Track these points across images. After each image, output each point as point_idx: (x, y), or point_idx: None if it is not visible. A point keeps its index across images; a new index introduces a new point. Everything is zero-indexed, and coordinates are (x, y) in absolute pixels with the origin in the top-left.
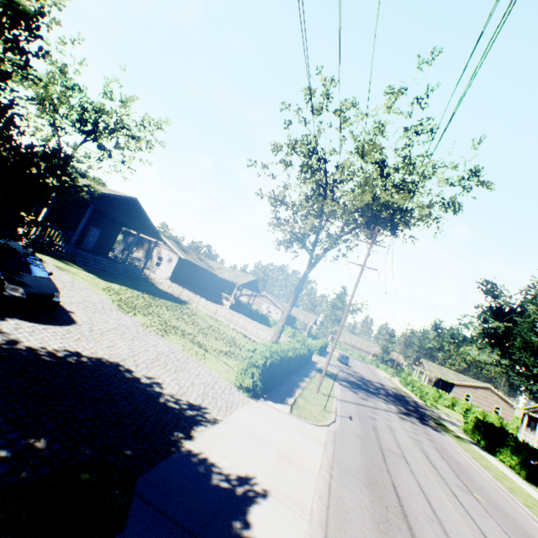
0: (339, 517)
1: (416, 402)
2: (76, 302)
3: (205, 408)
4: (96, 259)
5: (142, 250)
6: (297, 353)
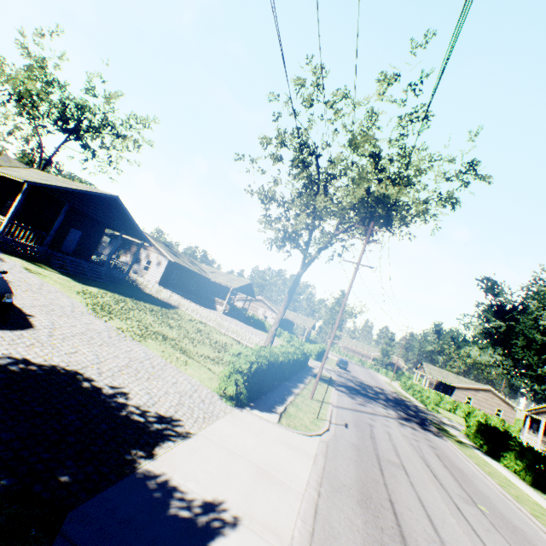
0: (325, 545)
1: (417, 406)
2: (40, 305)
3: (177, 420)
4: (74, 261)
5: (130, 254)
6: (289, 358)
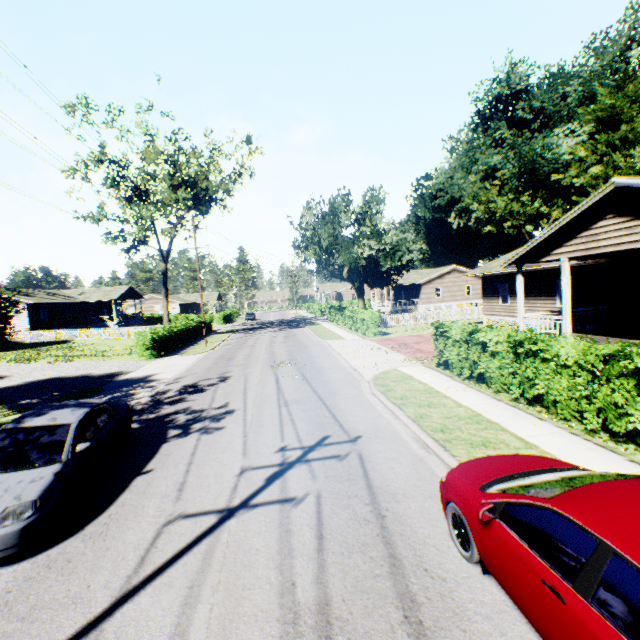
0: (195, 367)
1: (306, 318)
2: None
3: (124, 371)
4: None
5: None
6: (183, 328)
